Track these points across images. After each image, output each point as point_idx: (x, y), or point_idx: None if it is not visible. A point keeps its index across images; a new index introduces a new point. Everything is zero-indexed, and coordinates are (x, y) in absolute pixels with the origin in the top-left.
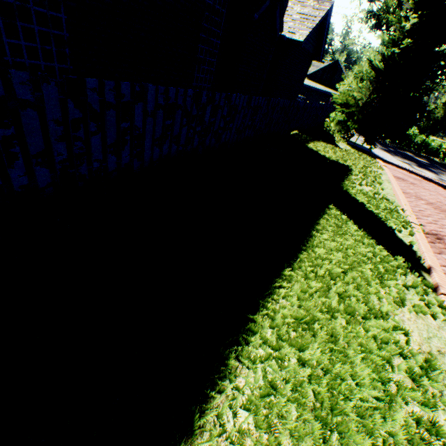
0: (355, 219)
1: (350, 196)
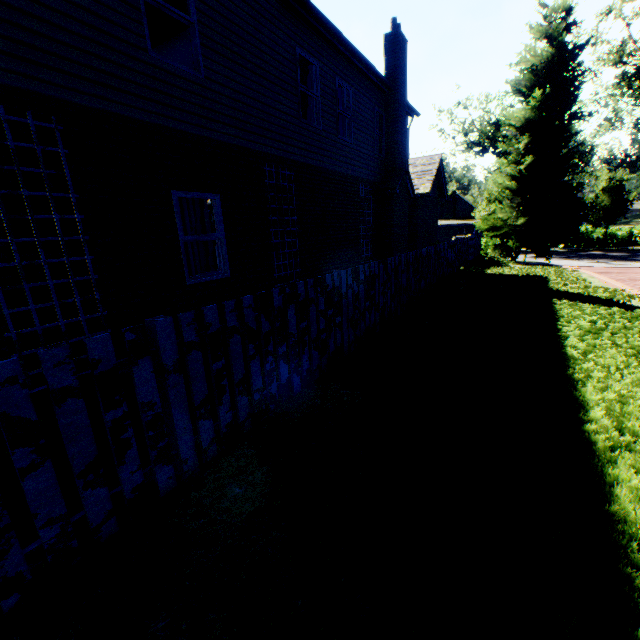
0: (581, 301)
1: (564, 291)
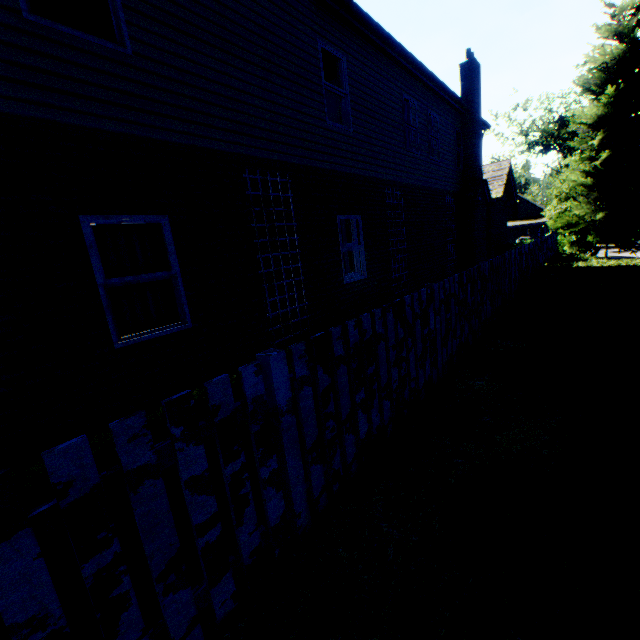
0: None
1: None
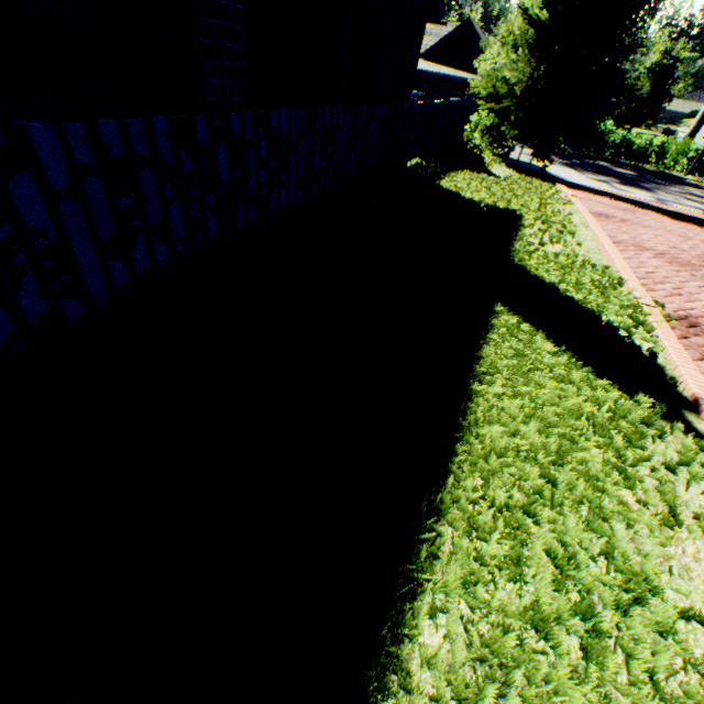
0: (546, 327)
1: (529, 273)
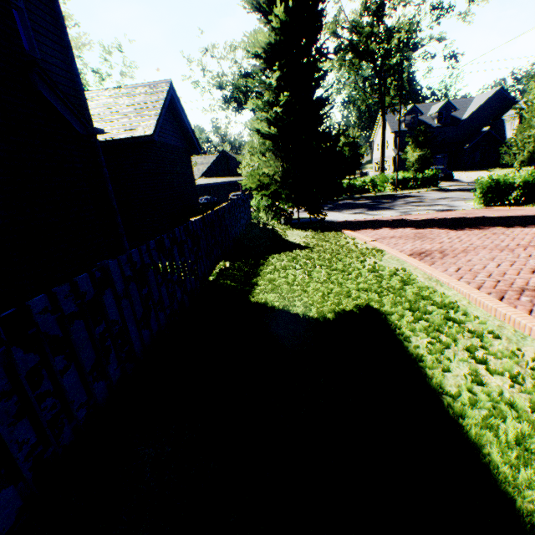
0: None
1: None
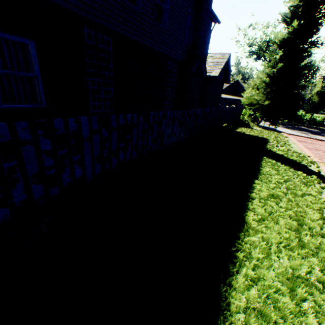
0: (280, 162)
1: (273, 152)
